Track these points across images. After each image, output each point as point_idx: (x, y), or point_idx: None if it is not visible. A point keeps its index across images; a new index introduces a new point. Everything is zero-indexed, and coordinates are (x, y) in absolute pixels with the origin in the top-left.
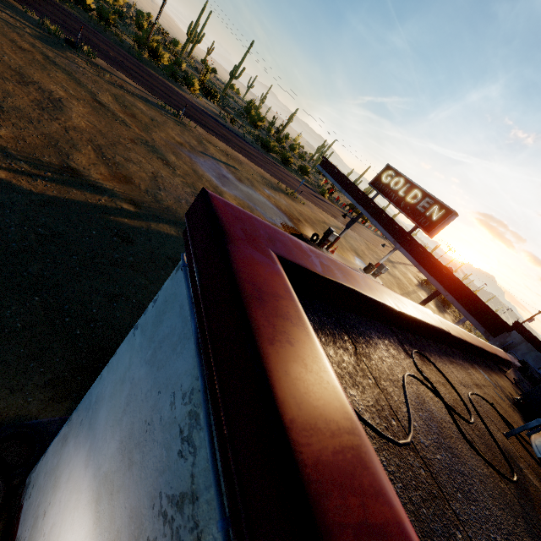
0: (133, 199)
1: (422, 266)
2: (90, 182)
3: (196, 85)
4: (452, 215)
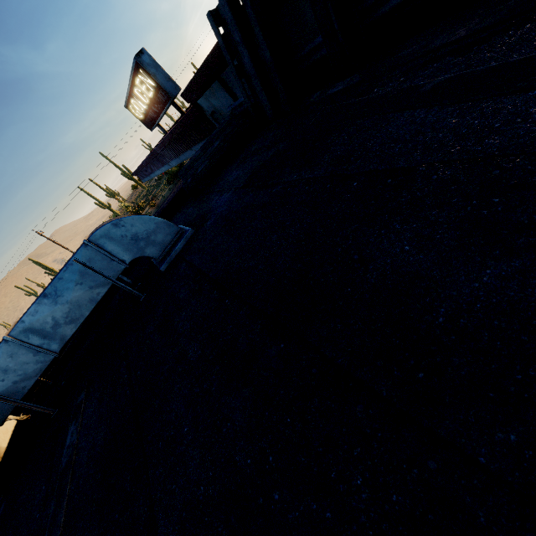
0: None
1: (178, 156)
2: None
3: None
4: (140, 62)
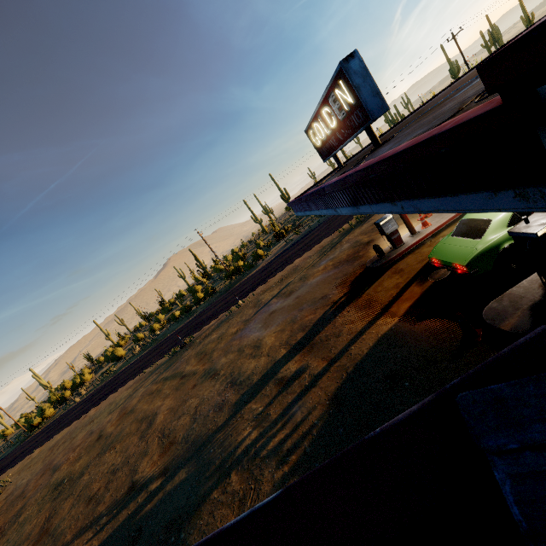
0: (166, 466)
1: (358, 205)
2: (139, 485)
3: (260, 252)
4: (345, 69)
